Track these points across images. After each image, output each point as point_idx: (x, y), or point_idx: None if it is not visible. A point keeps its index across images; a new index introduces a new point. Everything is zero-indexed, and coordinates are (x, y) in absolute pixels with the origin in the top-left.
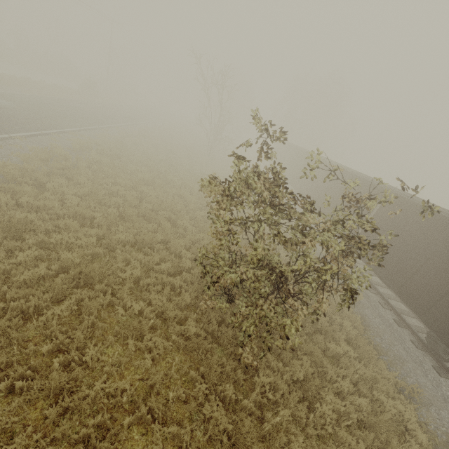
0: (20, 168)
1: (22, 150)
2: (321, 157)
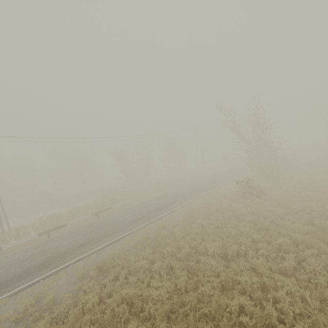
0: None
1: None
2: None
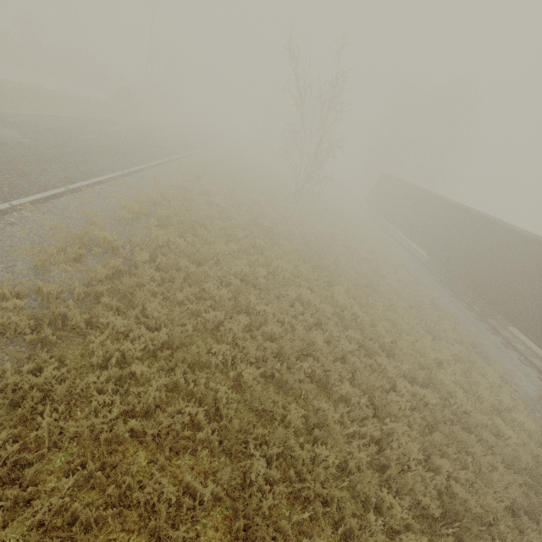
0: (31, 290)
1: (33, 236)
2: (486, 216)
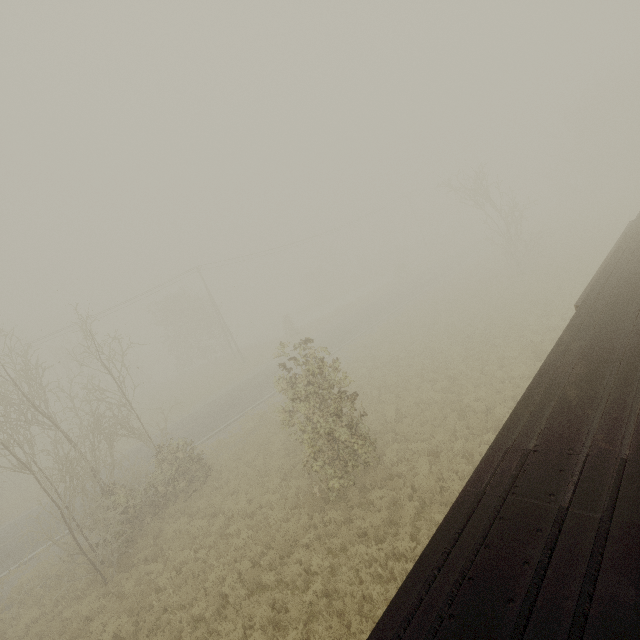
0: None
1: None
2: None
